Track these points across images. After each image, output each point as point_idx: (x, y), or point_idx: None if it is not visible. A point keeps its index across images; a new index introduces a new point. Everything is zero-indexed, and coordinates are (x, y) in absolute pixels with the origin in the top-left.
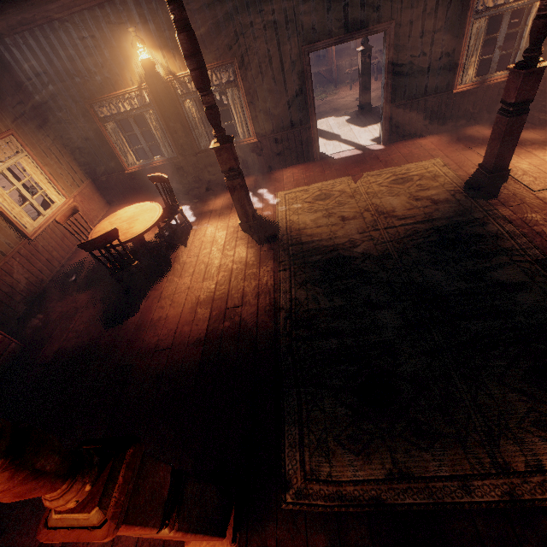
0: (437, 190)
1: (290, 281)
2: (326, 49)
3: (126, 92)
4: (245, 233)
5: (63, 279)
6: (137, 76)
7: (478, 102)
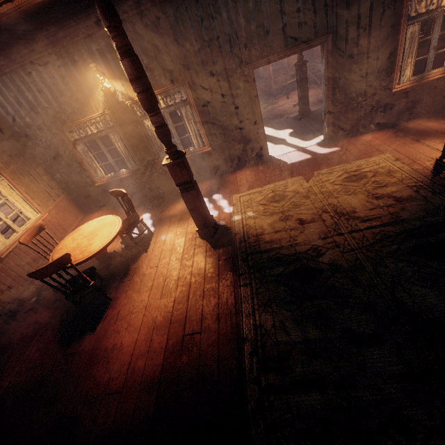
0: (396, 186)
1: (252, 301)
2: (264, 70)
3: (91, 118)
4: (203, 240)
5: (31, 293)
6: (100, 104)
7: (416, 99)
